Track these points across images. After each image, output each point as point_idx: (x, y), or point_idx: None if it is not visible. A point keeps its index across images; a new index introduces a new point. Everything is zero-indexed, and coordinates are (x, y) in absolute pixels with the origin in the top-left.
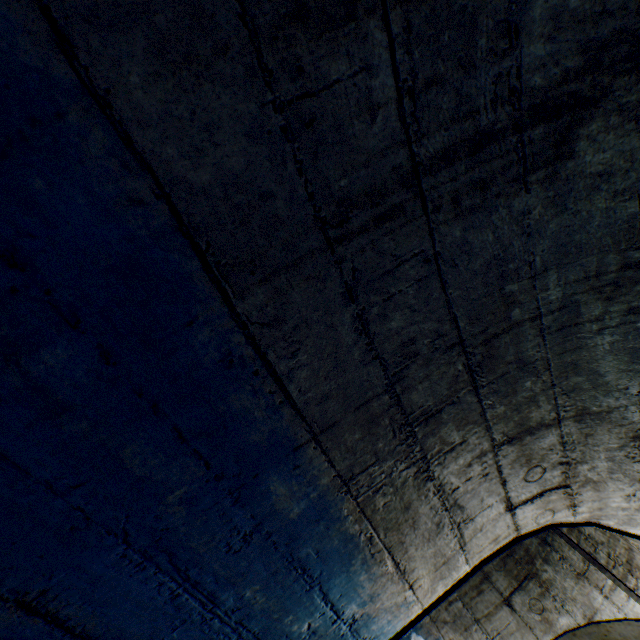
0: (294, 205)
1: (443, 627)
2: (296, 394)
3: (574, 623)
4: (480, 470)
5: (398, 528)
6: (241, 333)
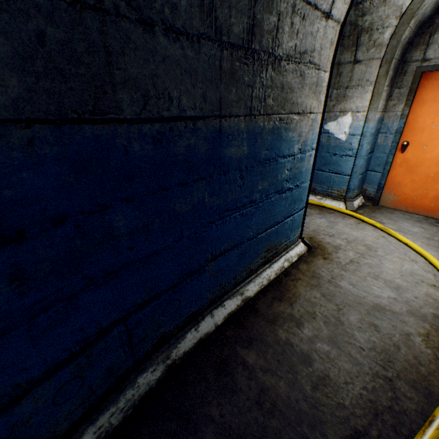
0: (54, 19)
1: (334, 109)
2: (193, 113)
3: (393, 29)
4: (299, 19)
5: (286, 101)
6: (144, 125)
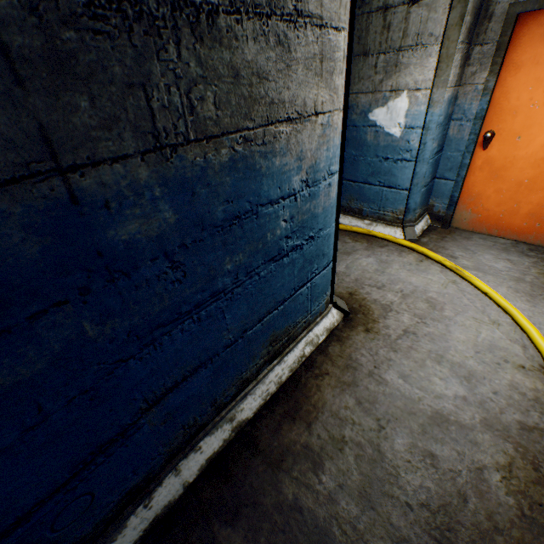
0: None
1: (382, 87)
2: None
3: None
4: None
5: (254, 101)
6: None
